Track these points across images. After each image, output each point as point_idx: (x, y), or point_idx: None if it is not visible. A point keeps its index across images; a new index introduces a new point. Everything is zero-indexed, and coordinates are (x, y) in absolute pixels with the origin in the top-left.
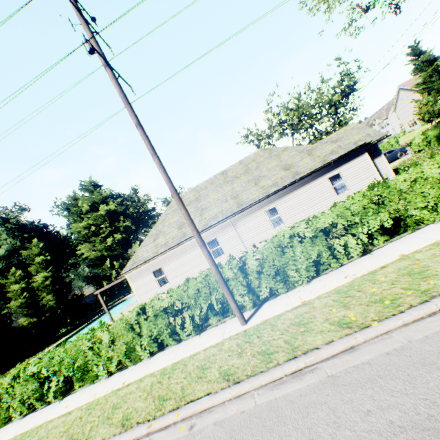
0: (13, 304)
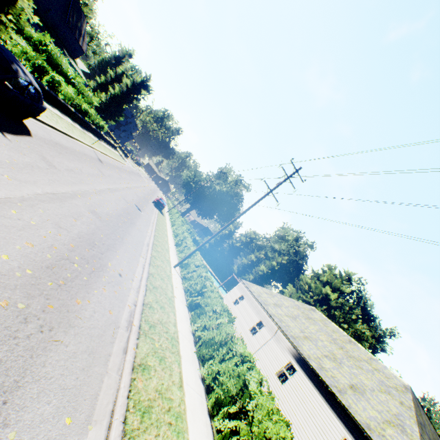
0: (244, 259)
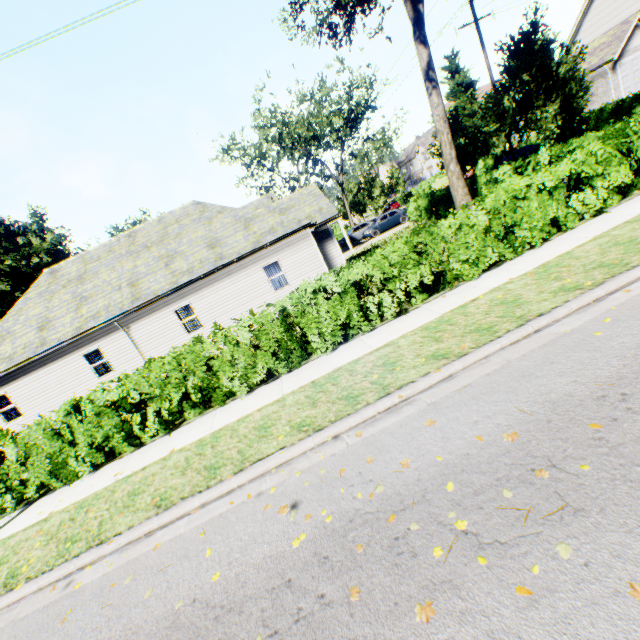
0: None
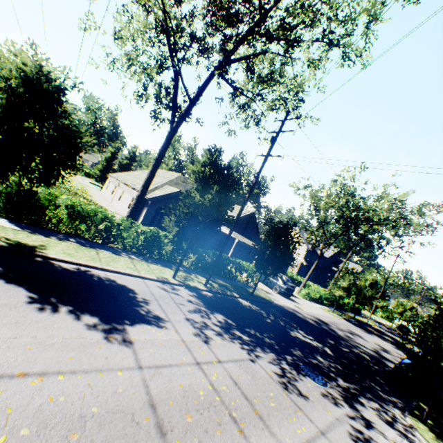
0: None
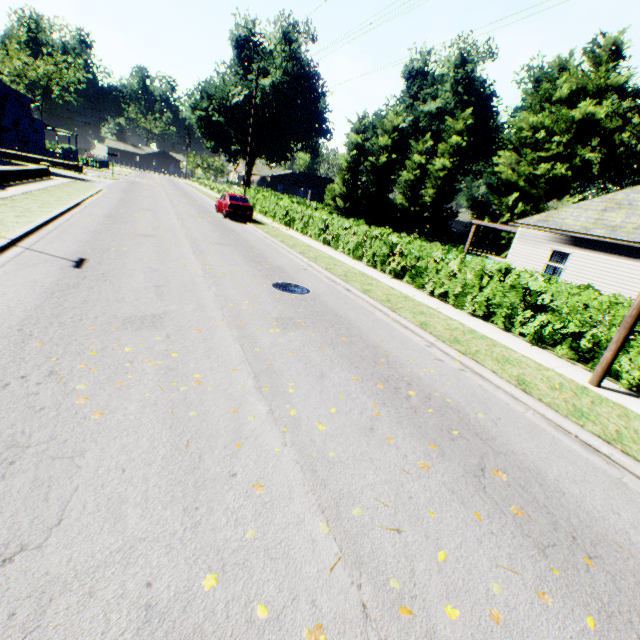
0: (403, 175)
